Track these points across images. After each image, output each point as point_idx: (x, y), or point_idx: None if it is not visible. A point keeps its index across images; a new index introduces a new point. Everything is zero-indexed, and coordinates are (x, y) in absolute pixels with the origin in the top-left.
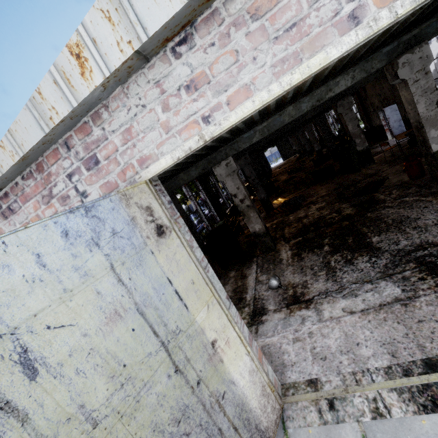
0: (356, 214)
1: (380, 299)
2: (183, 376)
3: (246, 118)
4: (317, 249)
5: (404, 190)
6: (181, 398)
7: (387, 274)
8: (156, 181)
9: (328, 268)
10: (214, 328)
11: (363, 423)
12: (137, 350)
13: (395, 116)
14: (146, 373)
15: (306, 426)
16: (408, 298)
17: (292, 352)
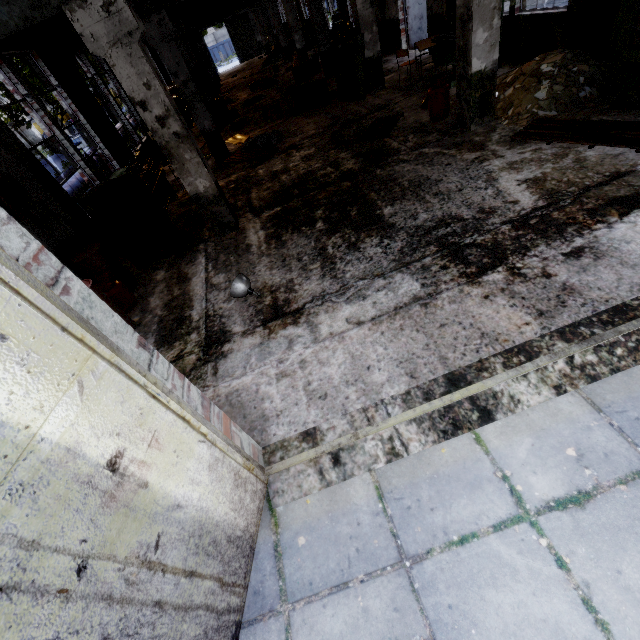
0: (361, 170)
1: (396, 300)
2: (21, 590)
3: None
4: (307, 227)
5: (423, 137)
6: None
7: (403, 263)
8: None
9: (325, 258)
10: (111, 430)
11: (376, 471)
12: None
13: (418, 6)
14: None
15: (303, 495)
16: (429, 295)
17: (277, 395)
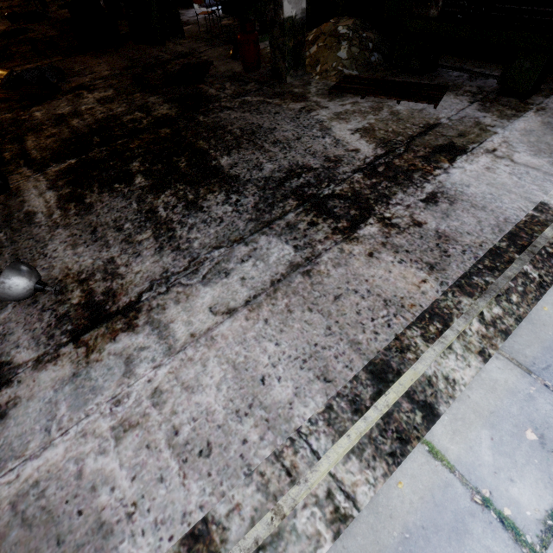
0: (179, 116)
1: (270, 271)
2: None
3: None
4: (121, 183)
5: (241, 85)
6: None
7: (263, 222)
8: None
9: (157, 223)
10: None
11: None
12: None
13: None
14: None
15: None
16: (307, 260)
17: (120, 472)
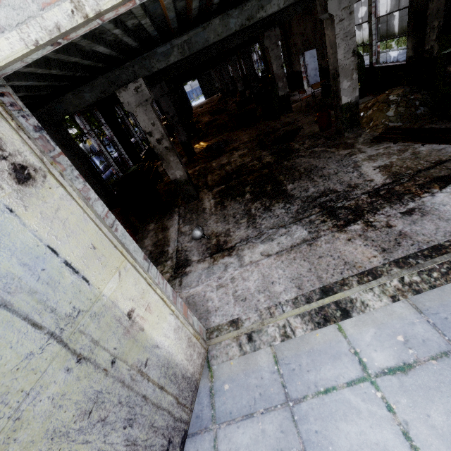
0: (274, 162)
1: (292, 241)
2: (91, 362)
3: (160, 22)
4: (240, 197)
5: (314, 141)
6: (90, 387)
7: (297, 218)
8: (1, 86)
9: (249, 216)
10: (130, 297)
11: (274, 346)
12: (4, 357)
13: (313, 63)
14: (28, 380)
15: (229, 359)
16: (312, 238)
17: (216, 298)
